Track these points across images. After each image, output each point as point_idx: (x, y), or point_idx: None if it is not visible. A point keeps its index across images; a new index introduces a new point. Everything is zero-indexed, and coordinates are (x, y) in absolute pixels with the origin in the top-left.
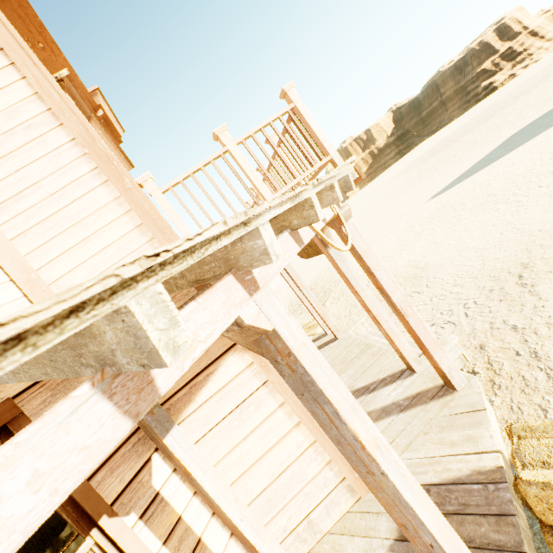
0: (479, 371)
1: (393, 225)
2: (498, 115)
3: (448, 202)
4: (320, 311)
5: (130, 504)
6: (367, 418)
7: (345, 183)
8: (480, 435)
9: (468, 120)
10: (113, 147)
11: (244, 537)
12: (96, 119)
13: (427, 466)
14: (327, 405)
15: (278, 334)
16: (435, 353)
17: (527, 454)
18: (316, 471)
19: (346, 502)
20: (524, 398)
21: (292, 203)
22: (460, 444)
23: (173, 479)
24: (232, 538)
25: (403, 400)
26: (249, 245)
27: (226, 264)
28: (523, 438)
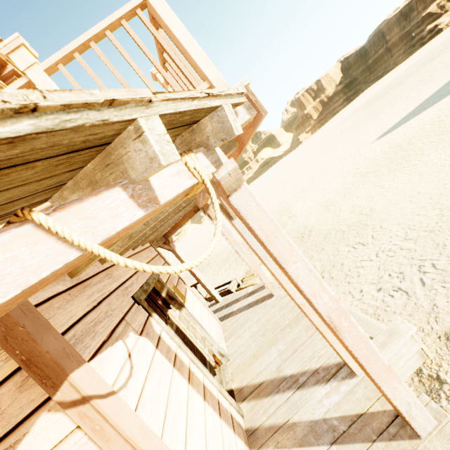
0: (447, 379)
1: (339, 167)
2: (445, 53)
3: (394, 142)
4: (254, 268)
5: None
6: None
7: (220, 123)
8: None
9: (413, 63)
10: None
11: None
12: None
13: None
14: None
15: None
16: (386, 384)
17: None
18: None
19: None
20: None
21: None
22: None
23: None
24: None
25: (337, 420)
26: None
27: None
28: None
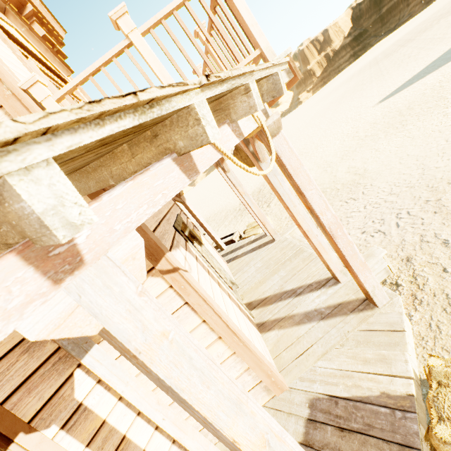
0: (402, 283)
1: (339, 130)
2: None
3: (395, 106)
4: (260, 216)
5: (51, 417)
6: (257, 408)
7: (273, 85)
8: (395, 358)
9: (429, 15)
10: (44, 48)
11: (166, 432)
12: (14, 13)
13: (338, 378)
14: (196, 412)
15: (113, 335)
16: (361, 274)
17: (446, 407)
18: (235, 376)
19: (263, 399)
20: (445, 318)
21: (139, 118)
22: (374, 363)
23: (97, 390)
24: (157, 430)
25: (324, 308)
26: (18, 209)
27: (16, 231)
28: (443, 386)
